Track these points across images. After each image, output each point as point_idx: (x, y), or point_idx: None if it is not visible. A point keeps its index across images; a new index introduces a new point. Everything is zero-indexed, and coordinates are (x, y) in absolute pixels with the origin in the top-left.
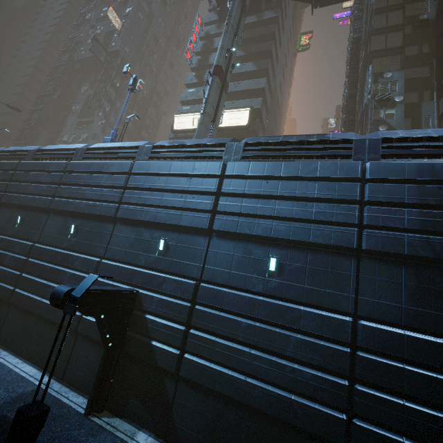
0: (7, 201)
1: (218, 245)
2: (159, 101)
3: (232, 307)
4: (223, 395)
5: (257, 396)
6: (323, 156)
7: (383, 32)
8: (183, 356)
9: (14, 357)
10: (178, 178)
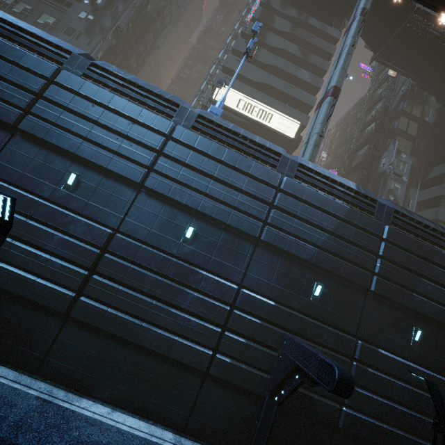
0: (37, 132)
1: (373, 305)
2: (160, 29)
3: (388, 369)
4: (373, 443)
5: (405, 444)
6: (444, 248)
7: (409, 117)
8: (344, 410)
9: (92, 403)
10: (340, 222)
